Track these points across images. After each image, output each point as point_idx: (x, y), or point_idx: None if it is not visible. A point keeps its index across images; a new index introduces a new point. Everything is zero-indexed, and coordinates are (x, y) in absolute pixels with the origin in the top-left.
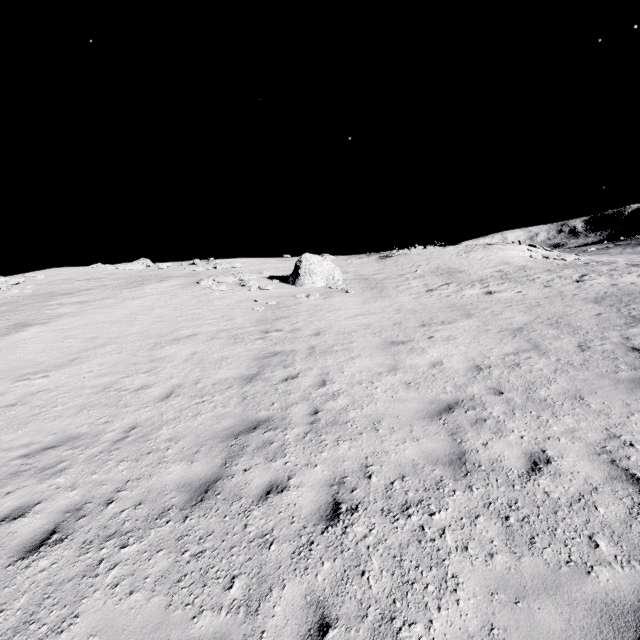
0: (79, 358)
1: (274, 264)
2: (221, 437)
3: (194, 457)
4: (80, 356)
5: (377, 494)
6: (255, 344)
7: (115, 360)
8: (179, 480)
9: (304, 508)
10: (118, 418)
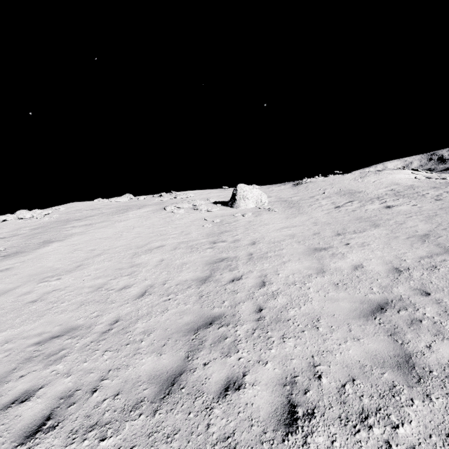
0: (82, 265)
1: (216, 193)
2: (183, 331)
3: (162, 349)
4: (83, 263)
5: (331, 398)
6: (206, 252)
7: (106, 266)
8: (150, 371)
9: (261, 409)
10: (106, 312)
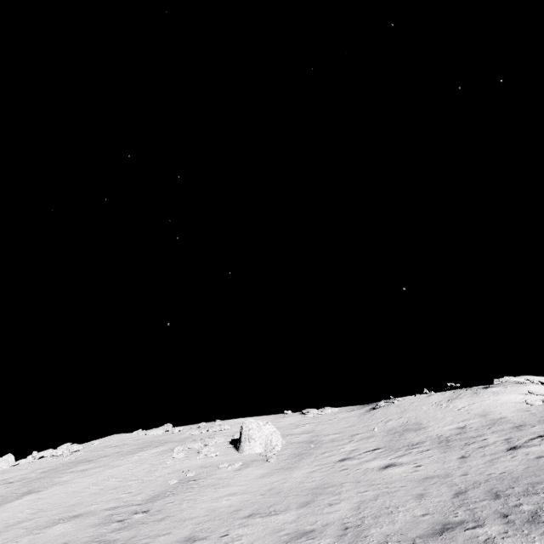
0: (4, 531)
1: None
2: None
3: None
4: (8, 529)
5: None
6: (107, 527)
7: (15, 536)
8: None
9: None
10: None
